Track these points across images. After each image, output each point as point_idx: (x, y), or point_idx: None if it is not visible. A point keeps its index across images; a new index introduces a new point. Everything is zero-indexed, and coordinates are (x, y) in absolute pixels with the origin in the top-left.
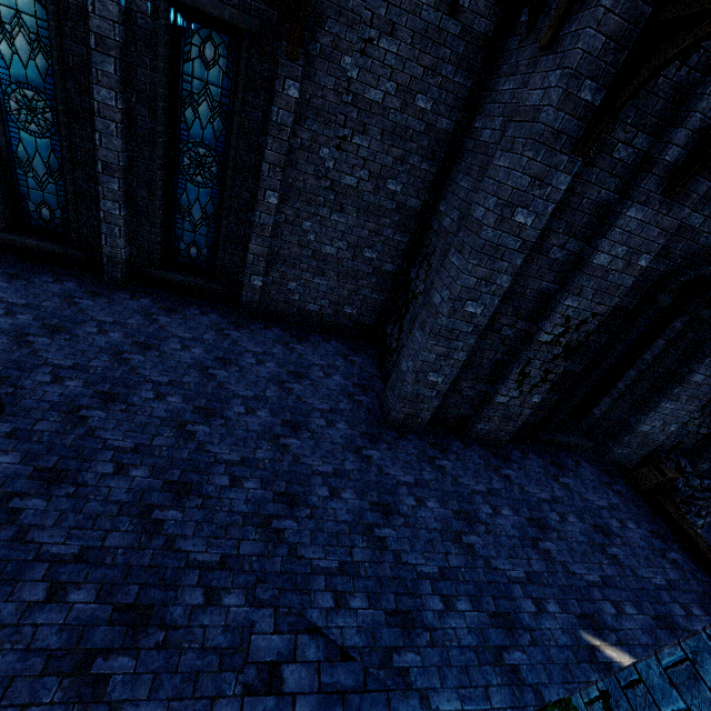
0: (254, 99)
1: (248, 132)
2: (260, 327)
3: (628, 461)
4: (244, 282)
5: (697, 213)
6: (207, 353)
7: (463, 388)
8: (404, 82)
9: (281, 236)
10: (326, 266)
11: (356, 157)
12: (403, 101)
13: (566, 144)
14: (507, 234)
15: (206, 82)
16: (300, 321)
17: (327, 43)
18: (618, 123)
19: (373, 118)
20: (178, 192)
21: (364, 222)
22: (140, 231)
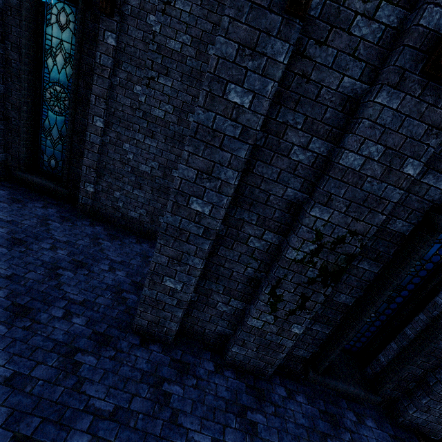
0: (89, 49)
1: (85, 74)
2: (86, 223)
3: (431, 430)
4: (80, 187)
5: None
6: (8, 233)
7: (217, 301)
8: (198, 35)
9: (107, 153)
10: (142, 181)
11: (162, 94)
12: (198, 50)
13: (275, 0)
14: (222, 117)
15: (61, 40)
16: (124, 225)
17: (136, 5)
18: None
19: (174, 63)
20: (43, 118)
21: (172, 147)
22: (13, 143)
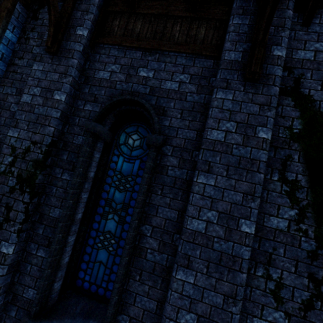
0: None
1: None
2: None
3: None
4: None
5: (103, 71)
6: None
7: None
8: None
9: None
10: None
11: None
12: None
13: None
14: None
15: None
16: None
17: None
18: (31, 39)
19: None
20: None
21: None
22: None
